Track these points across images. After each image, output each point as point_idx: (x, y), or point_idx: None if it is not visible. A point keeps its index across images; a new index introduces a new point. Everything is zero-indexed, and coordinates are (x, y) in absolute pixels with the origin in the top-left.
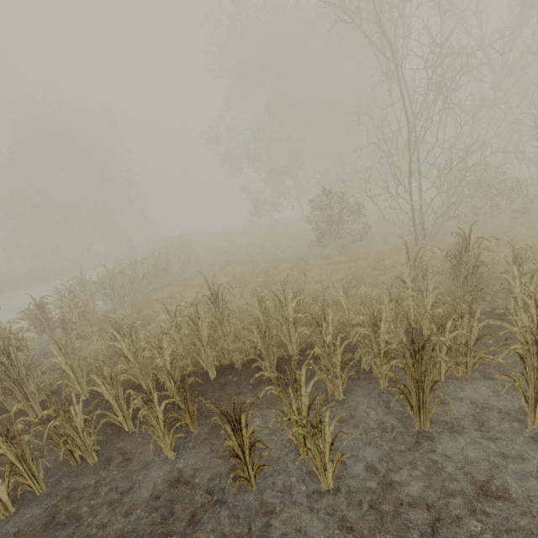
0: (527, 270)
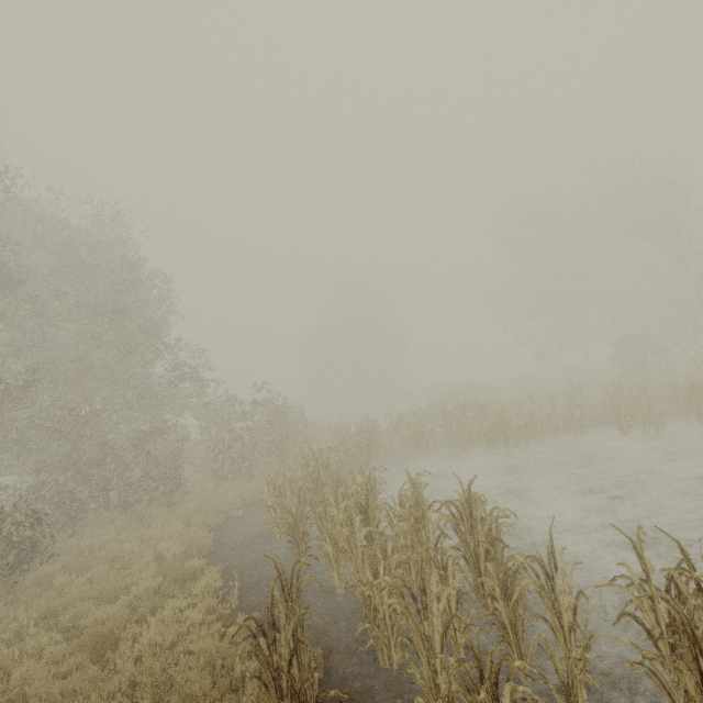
0: None
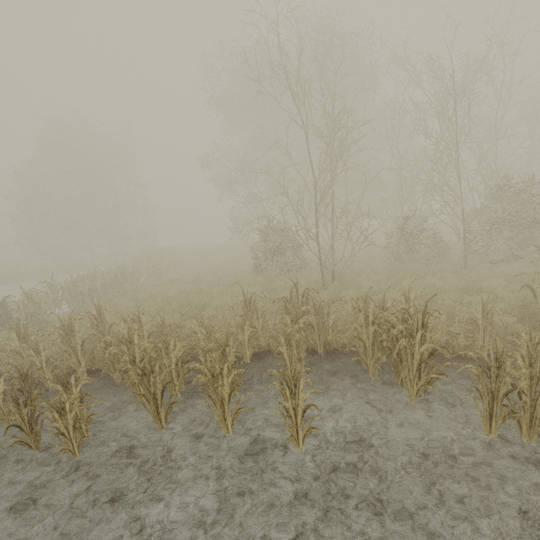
0: (306, 321)
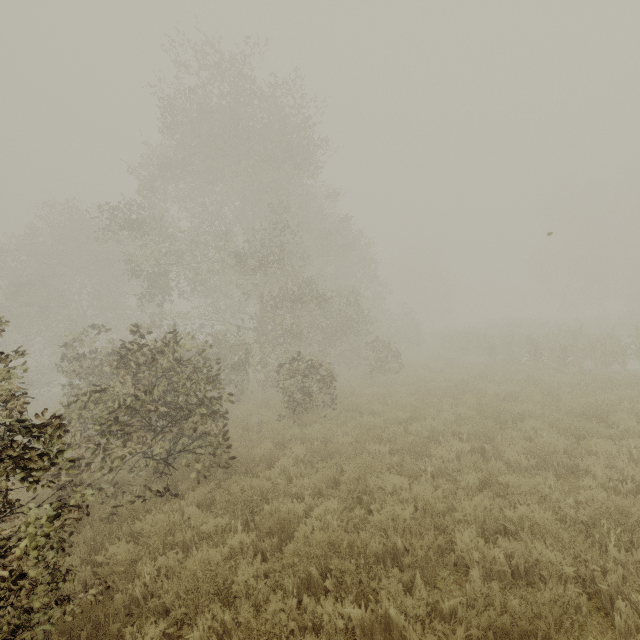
0: None
